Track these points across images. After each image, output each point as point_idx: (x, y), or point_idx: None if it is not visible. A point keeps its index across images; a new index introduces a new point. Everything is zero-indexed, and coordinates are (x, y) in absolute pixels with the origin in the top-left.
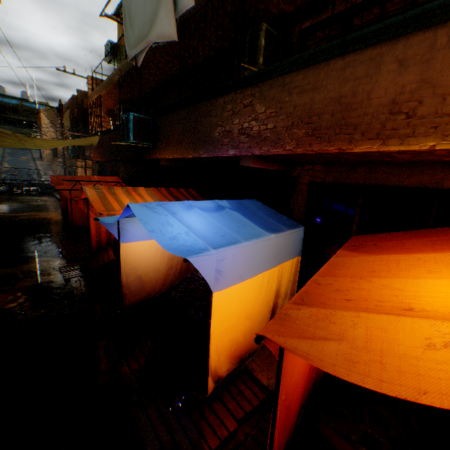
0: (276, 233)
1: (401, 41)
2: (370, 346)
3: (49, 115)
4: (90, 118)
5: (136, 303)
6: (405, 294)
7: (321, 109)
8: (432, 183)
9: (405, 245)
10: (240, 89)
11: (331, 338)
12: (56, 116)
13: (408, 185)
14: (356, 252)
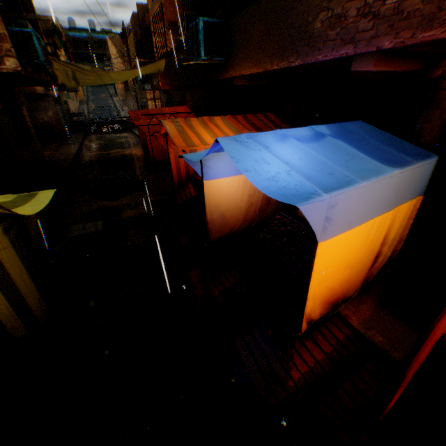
0: (400, 167)
1: None
2: None
3: (115, 45)
4: (153, 39)
5: (220, 238)
6: None
7: None
8: None
9: None
10: None
11: None
12: (121, 44)
13: None
14: None
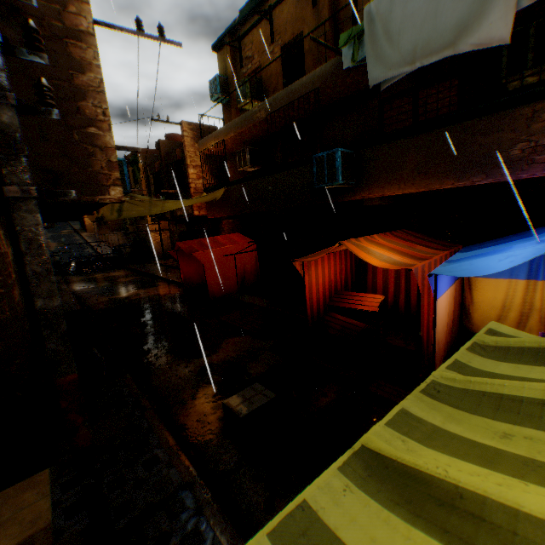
0: None
1: None
2: None
3: None
4: (188, 170)
5: None
6: None
7: None
8: None
9: None
10: None
11: None
12: None
13: None
14: None
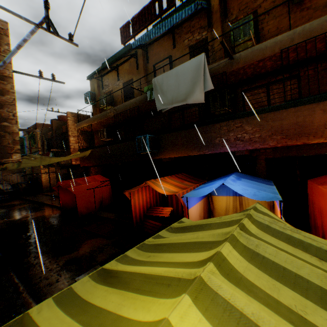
0: (273, 185)
1: (320, 103)
2: None
3: None
4: (70, 138)
5: None
6: None
7: (287, 127)
8: None
9: None
10: (232, 120)
11: None
12: None
13: (320, 153)
14: (325, 185)
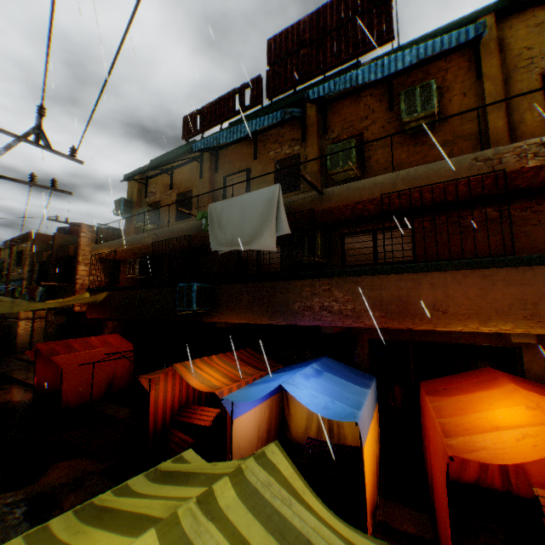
0: (369, 388)
1: (429, 274)
2: (496, 447)
3: None
4: (79, 266)
5: None
6: (490, 419)
7: (388, 301)
8: (454, 339)
9: (462, 387)
10: (317, 278)
11: (479, 448)
12: None
13: (441, 341)
14: (436, 396)
